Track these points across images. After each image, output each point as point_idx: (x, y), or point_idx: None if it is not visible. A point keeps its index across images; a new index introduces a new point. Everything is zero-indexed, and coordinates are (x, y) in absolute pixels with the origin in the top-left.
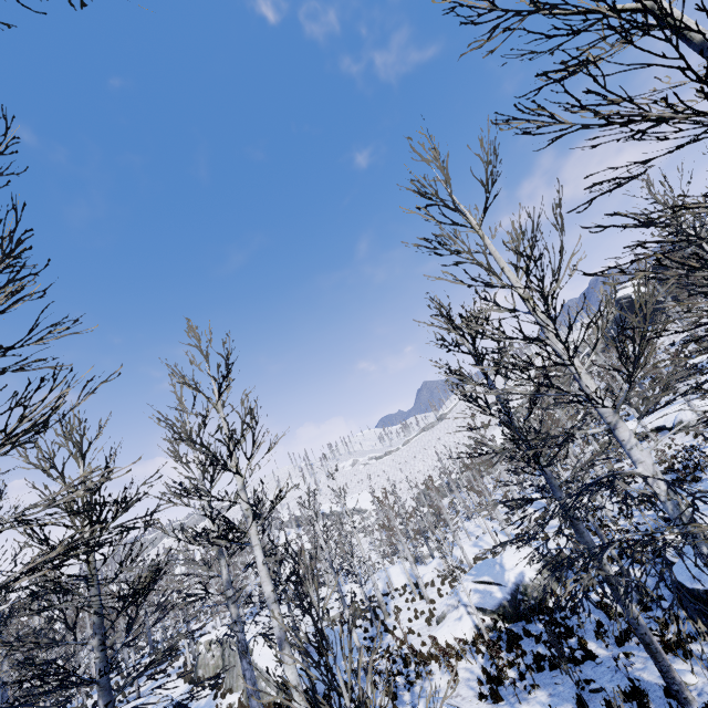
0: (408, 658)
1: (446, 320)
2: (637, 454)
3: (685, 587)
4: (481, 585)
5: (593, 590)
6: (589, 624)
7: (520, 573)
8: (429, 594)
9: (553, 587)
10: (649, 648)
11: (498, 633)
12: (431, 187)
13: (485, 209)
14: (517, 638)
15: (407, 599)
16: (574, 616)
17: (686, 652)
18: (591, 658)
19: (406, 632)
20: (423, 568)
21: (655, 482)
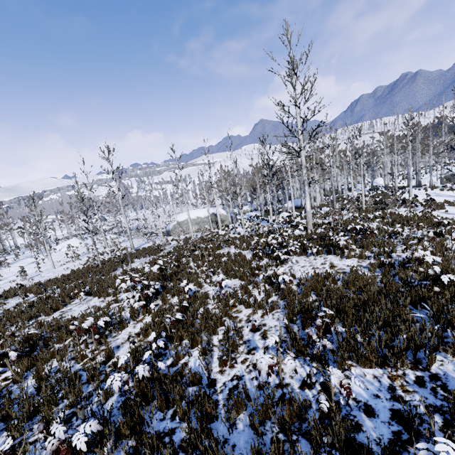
0: None
1: None
2: None
3: None
4: None
5: None
6: None
7: None
8: None
9: None
10: None
11: None
12: None
13: None
14: None
15: None
16: None
17: None
18: None
19: None
20: None
21: None
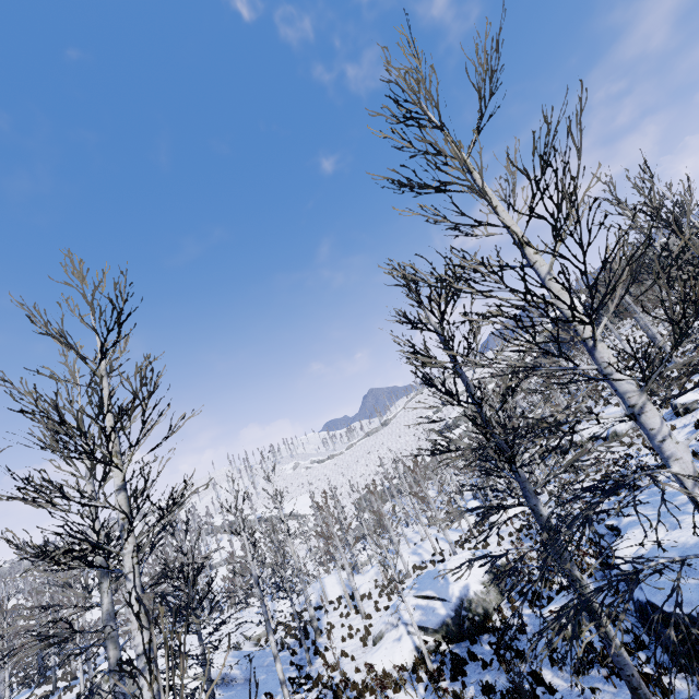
0: (340, 691)
1: (412, 289)
2: (672, 447)
3: (666, 612)
4: (424, 600)
5: (541, 605)
6: (540, 646)
7: (465, 586)
8: (366, 608)
9: (498, 601)
10: (637, 694)
11: (440, 656)
12: (413, 92)
13: (477, 130)
14: (461, 663)
15: (342, 613)
16: (523, 636)
17: (664, 689)
18: (549, 692)
19: (339, 654)
20: (360, 577)
21: (697, 487)
